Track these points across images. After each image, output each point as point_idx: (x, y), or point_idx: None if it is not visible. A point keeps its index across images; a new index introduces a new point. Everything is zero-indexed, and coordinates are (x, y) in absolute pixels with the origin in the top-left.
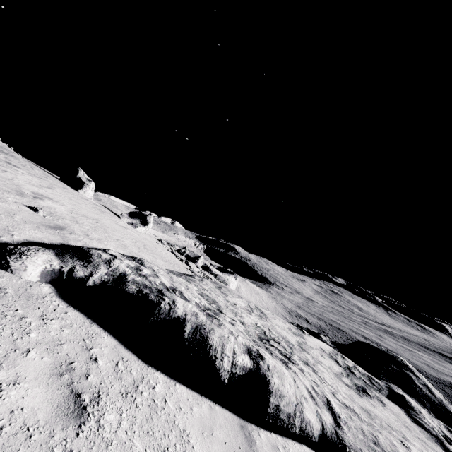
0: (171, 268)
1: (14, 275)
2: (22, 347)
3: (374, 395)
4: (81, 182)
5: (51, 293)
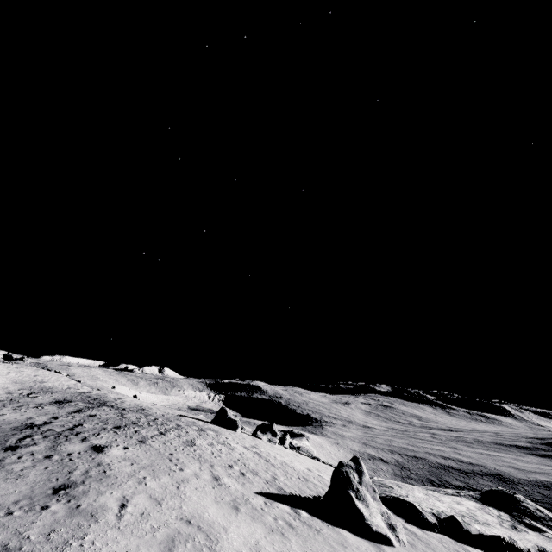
0: None
1: (426, 531)
2: (467, 551)
3: (520, 529)
4: (234, 421)
5: (435, 533)
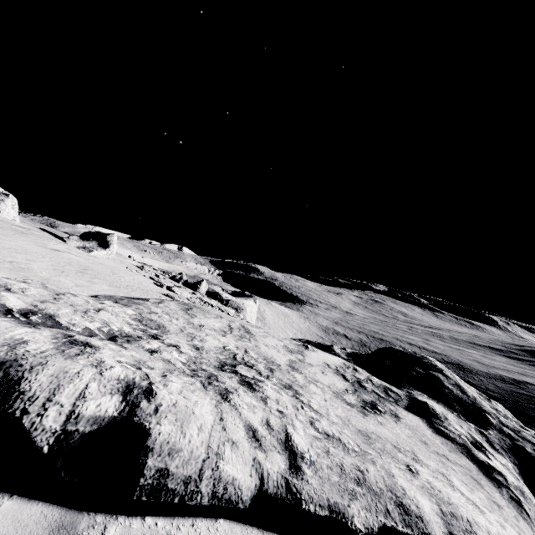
0: (121, 294)
1: None
2: None
3: (387, 410)
4: None
5: None
